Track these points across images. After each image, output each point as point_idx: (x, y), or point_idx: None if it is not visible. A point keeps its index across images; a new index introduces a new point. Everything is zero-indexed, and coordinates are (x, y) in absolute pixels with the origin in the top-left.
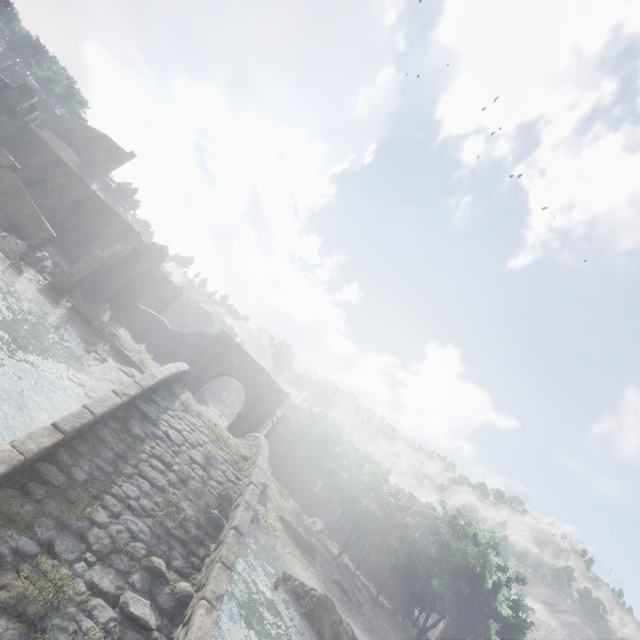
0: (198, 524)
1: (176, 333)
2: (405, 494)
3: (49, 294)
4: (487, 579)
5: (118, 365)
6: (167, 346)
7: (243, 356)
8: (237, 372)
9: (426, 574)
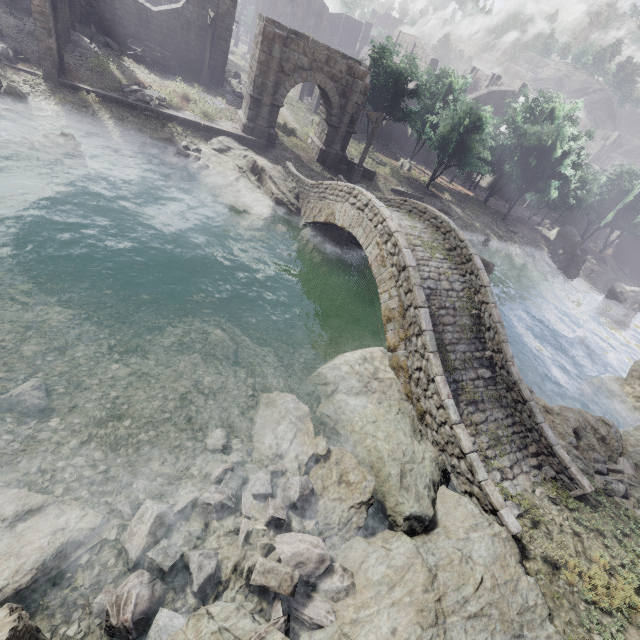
0: (473, 324)
1: (168, 16)
2: (465, 70)
3: (68, 99)
4: (558, 153)
5: (209, 146)
6: (173, 44)
7: (308, 48)
8: (310, 76)
9: (499, 162)
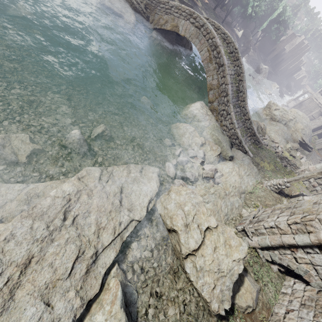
0: (236, 90)
1: None
2: None
3: None
4: None
5: None
6: None
7: None
8: None
9: None
